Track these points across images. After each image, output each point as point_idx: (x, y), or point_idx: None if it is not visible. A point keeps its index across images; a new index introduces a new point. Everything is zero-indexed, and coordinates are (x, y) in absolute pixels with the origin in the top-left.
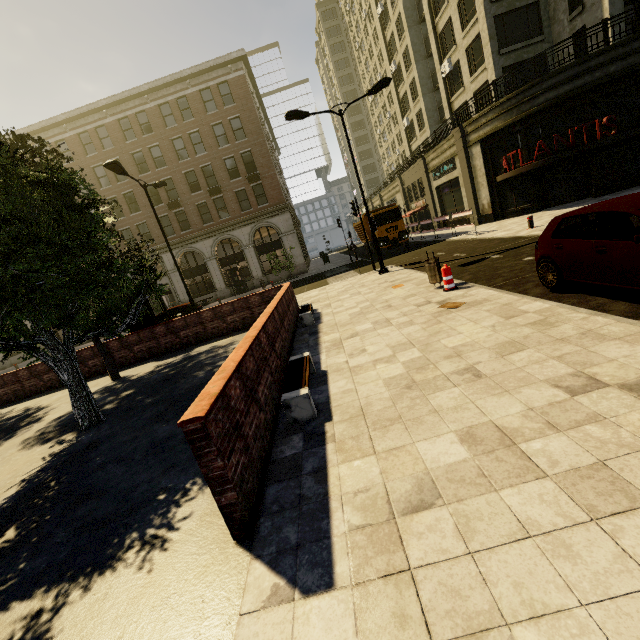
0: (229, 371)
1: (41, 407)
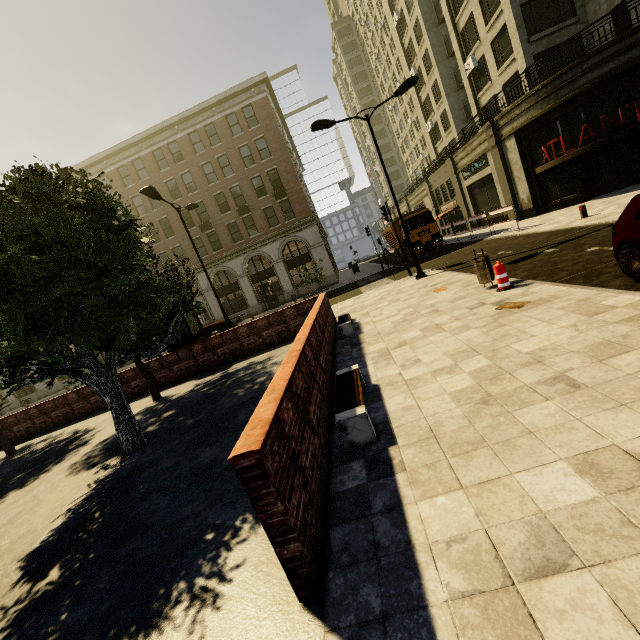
0: (280, 391)
1: (88, 429)
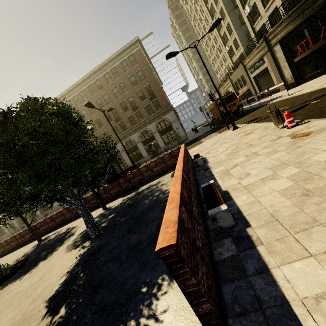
0: (177, 201)
1: (73, 227)
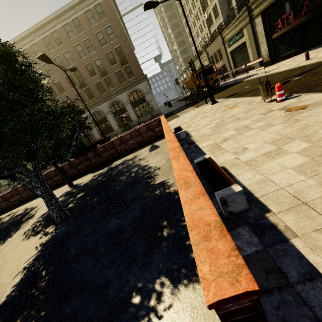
0: (197, 183)
1: (33, 207)
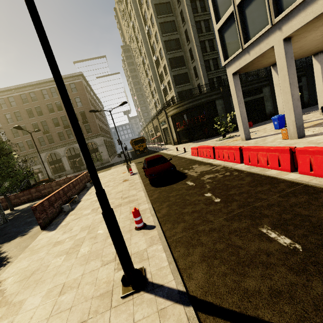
0: (45, 199)
1: None
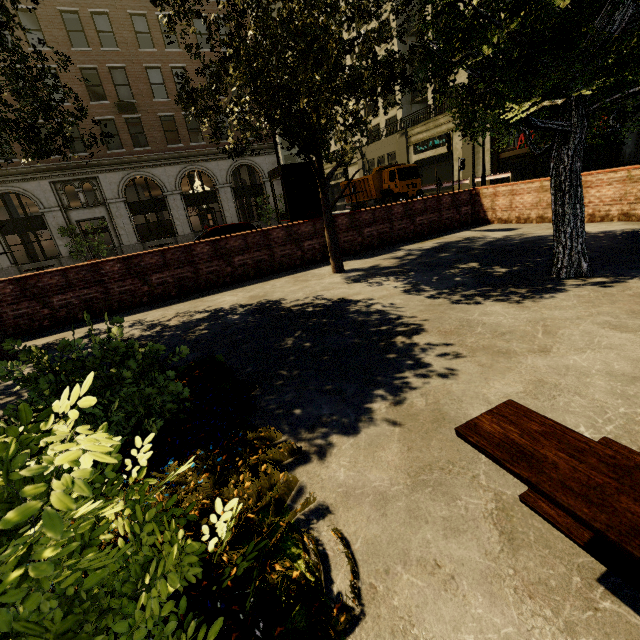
0: None
1: (255, 303)
